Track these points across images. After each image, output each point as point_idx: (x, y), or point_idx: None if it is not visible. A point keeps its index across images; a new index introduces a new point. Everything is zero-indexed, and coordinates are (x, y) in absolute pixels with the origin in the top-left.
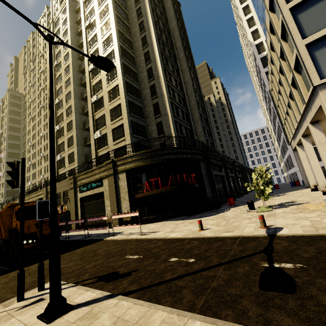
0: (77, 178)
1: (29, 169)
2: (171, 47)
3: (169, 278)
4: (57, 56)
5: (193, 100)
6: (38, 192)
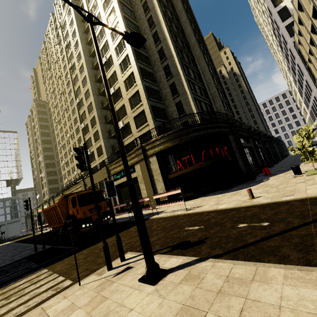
0: (110, 168)
1: (64, 168)
2: (178, 22)
3: (253, 240)
4: (70, 58)
5: (207, 74)
6: (77, 185)
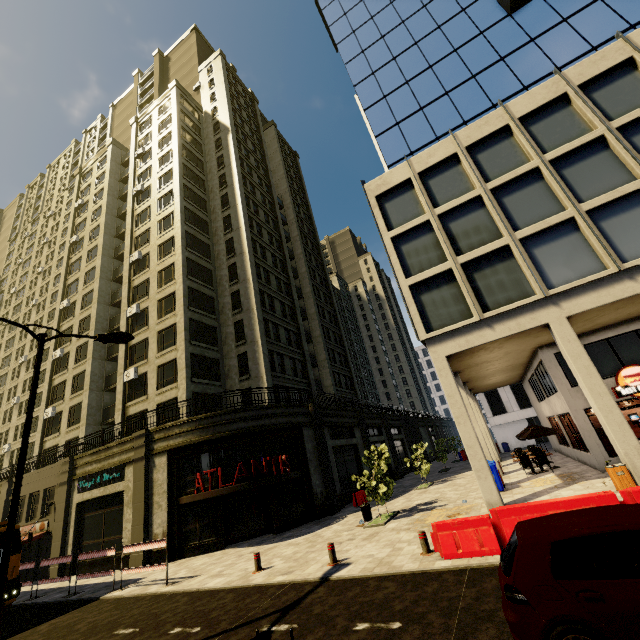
0: (78, 462)
1: None
2: (276, 225)
3: None
4: (79, 227)
5: (312, 306)
6: None
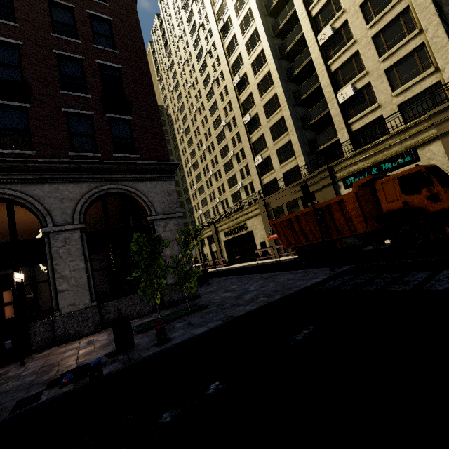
0: (335, 168)
1: (195, 196)
2: None
3: None
4: (220, 13)
5: None
6: (246, 209)
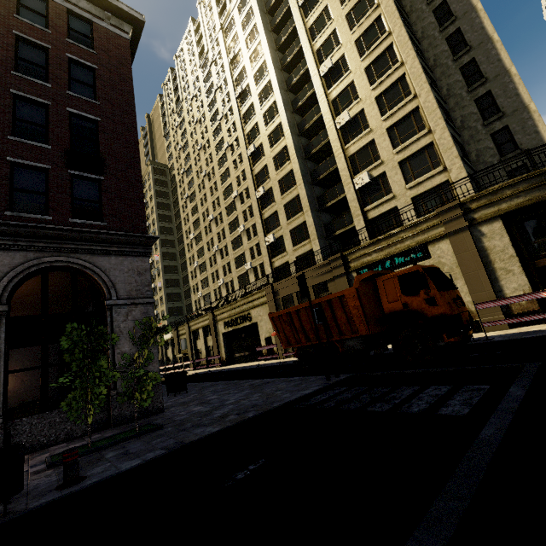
0: (349, 257)
1: (195, 274)
2: None
3: None
4: (238, 79)
5: None
6: (252, 295)
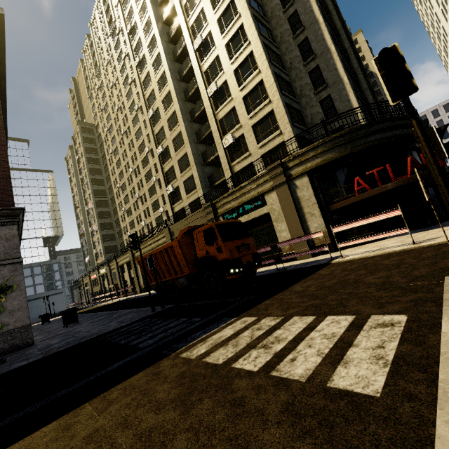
0: (217, 204)
1: (124, 218)
2: None
3: None
4: (137, 49)
5: (353, 62)
6: (157, 236)
